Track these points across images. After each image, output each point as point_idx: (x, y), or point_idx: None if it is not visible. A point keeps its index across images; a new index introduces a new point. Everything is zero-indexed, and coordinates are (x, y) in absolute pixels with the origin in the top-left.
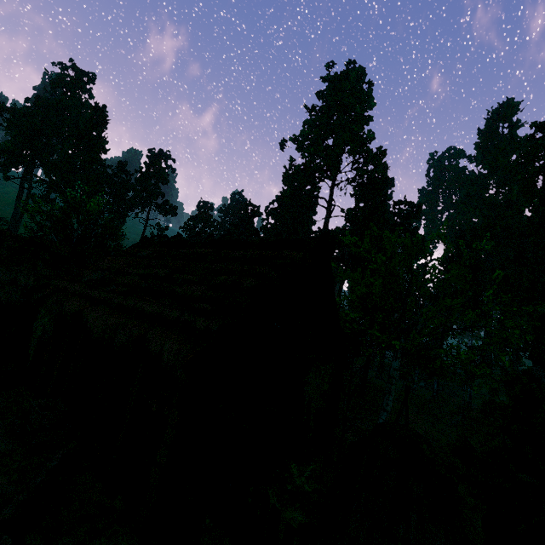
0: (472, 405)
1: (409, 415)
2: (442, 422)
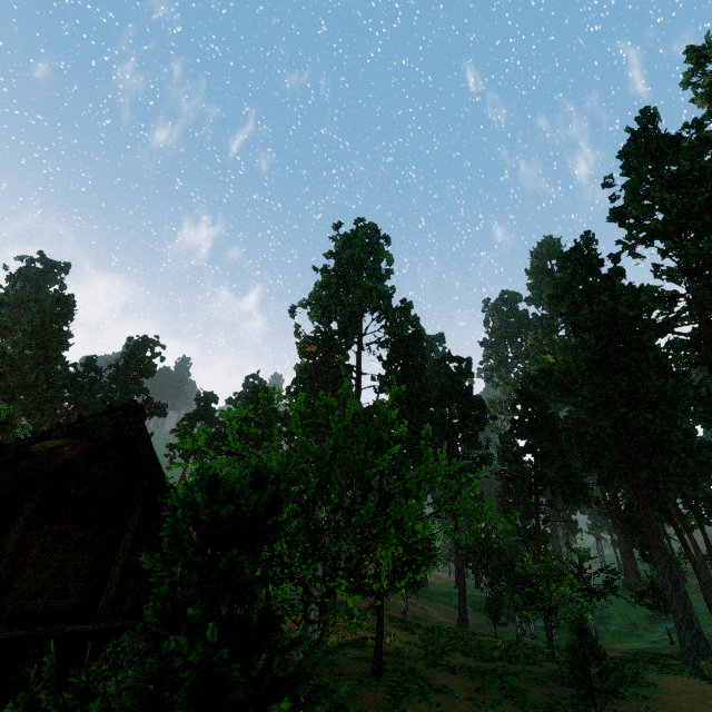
0: (607, 651)
1: (456, 698)
2: (515, 703)
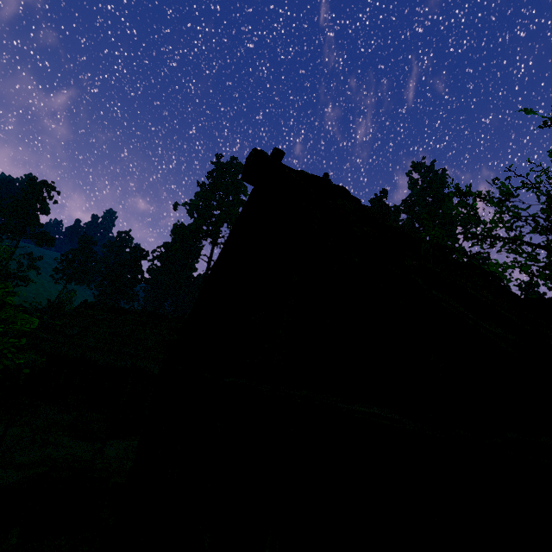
0: None
1: None
2: None
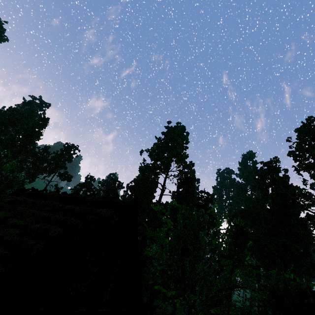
0: None
1: None
2: None
